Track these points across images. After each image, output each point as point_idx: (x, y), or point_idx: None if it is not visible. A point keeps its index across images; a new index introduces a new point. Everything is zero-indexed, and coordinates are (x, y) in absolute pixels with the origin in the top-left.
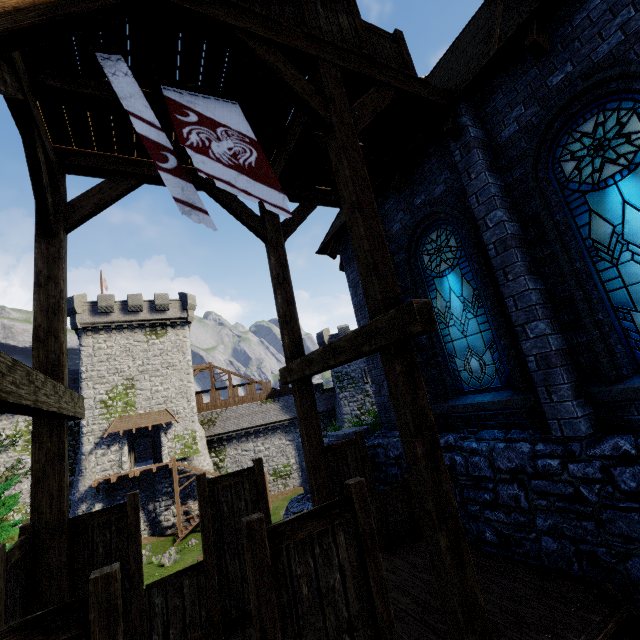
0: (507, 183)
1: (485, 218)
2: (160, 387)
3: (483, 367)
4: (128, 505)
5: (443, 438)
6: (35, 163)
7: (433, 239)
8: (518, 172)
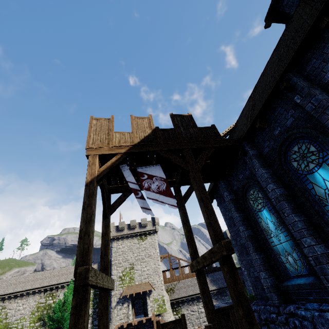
0: (273, 170)
1: (266, 187)
2: (145, 268)
3: (295, 261)
4: None
5: (287, 307)
6: (103, 197)
7: (251, 193)
8: (275, 166)
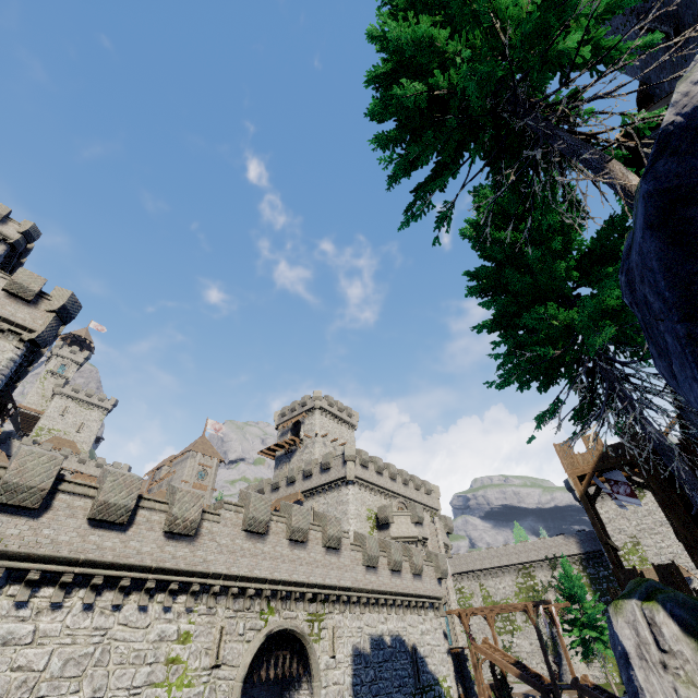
0: None
1: None
2: (662, 544)
3: None
4: (641, 573)
5: None
6: (585, 494)
7: None
8: None
